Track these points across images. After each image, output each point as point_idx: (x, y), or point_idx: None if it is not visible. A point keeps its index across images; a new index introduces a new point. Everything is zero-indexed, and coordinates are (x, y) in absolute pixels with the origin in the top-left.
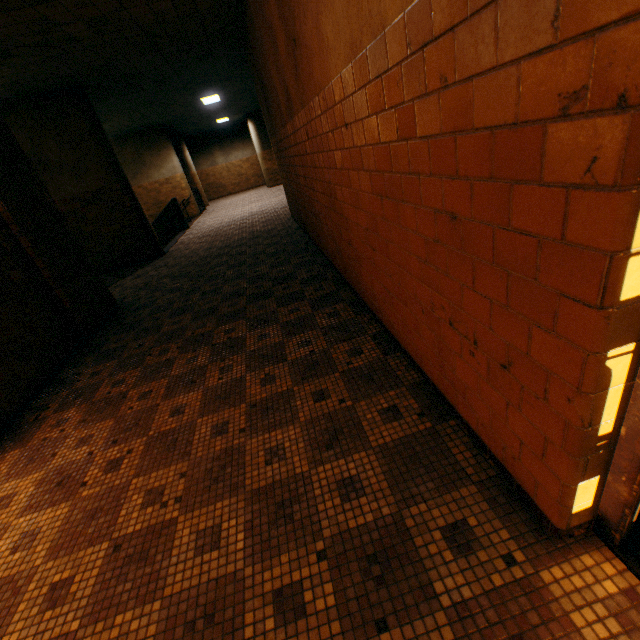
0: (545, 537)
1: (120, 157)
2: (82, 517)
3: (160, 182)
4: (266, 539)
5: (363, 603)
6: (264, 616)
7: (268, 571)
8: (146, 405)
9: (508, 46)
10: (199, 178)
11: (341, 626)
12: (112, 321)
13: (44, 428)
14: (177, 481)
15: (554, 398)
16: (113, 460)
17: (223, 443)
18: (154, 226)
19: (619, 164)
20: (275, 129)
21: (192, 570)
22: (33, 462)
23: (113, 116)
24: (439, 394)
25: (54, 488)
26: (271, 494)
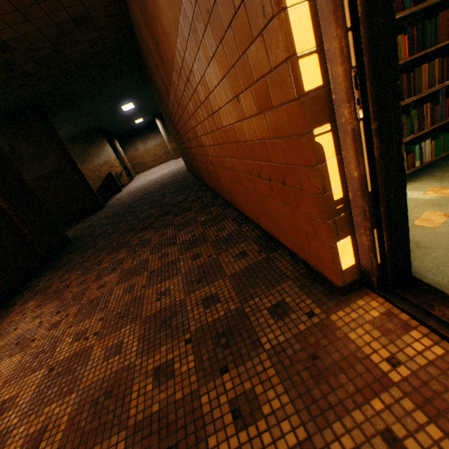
0: (335, 297)
1: (72, 152)
2: (30, 359)
3: (100, 164)
4: (152, 341)
5: (213, 361)
6: (146, 384)
7: (151, 358)
8: (81, 288)
9: None
10: (128, 160)
11: (197, 377)
12: (65, 249)
13: (11, 316)
14: (97, 324)
15: (305, 184)
16: (55, 322)
17: (130, 296)
18: (98, 192)
19: (271, 1)
20: (166, 113)
21: (100, 370)
22: (1, 336)
23: (64, 125)
24: (271, 237)
25: (13, 347)
26: (158, 316)
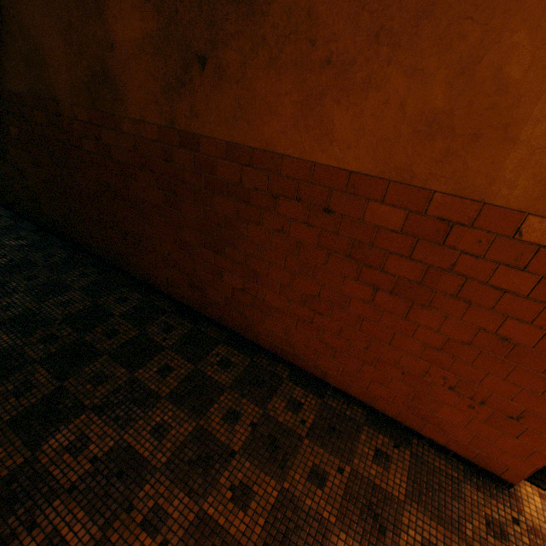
0: (506, 491)
1: None
2: None
3: None
4: None
5: None
6: None
7: None
8: None
9: None
10: None
11: None
12: None
13: None
14: None
15: None
16: None
17: None
18: None
19: None
20: None
21: None
22: None
23: None
24: (392, 421)
25: None
26: None
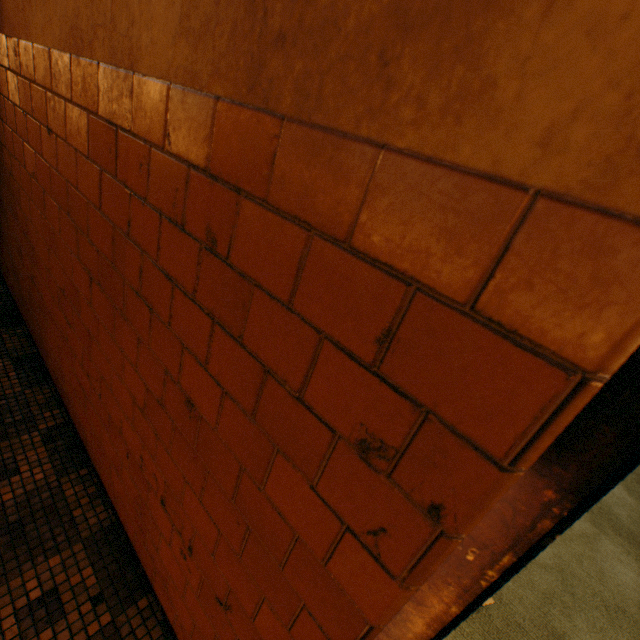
0: None
1: None
2: None
3: None
4: None
5: None
6: None
7: None
8: None
9: (313, 300)
10: None
11: None
12: None
13: None
14: None
15: None
16: None
17: None
18: None
19: (411, 563)
20: None
21: None
22: None
23: None
24: (134, 551)
25: None
26: None
